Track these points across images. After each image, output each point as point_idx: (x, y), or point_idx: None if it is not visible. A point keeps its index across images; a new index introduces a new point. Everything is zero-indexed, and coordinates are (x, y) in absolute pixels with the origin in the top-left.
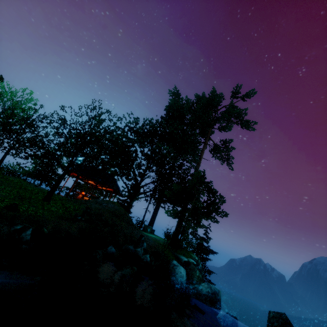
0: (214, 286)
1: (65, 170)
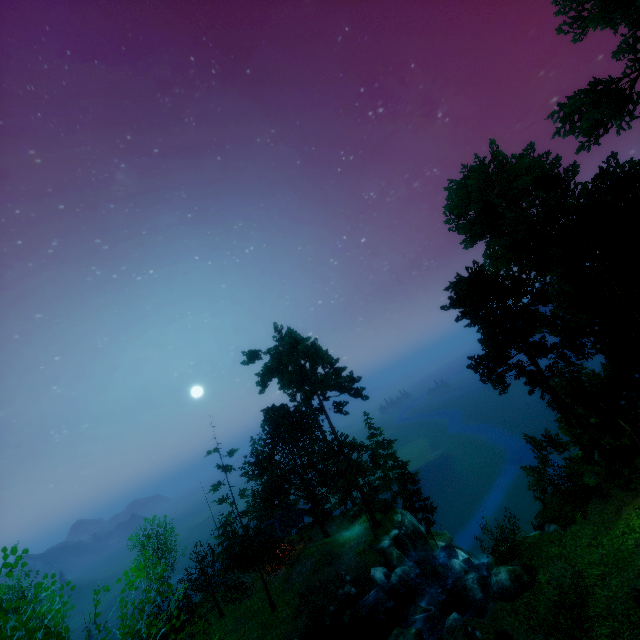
0: (401, 568)
1: (264, 582)
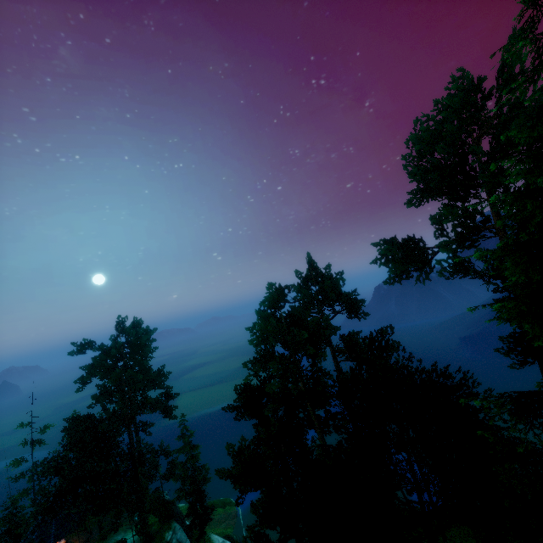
0: None
1: None
